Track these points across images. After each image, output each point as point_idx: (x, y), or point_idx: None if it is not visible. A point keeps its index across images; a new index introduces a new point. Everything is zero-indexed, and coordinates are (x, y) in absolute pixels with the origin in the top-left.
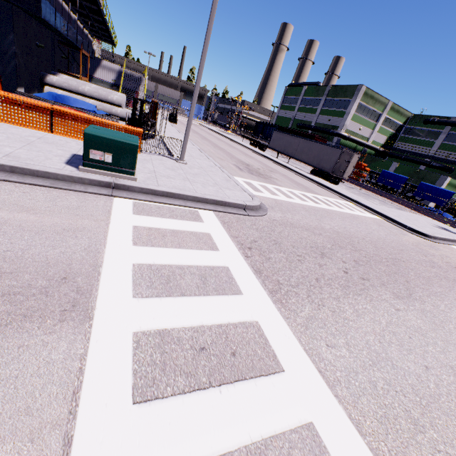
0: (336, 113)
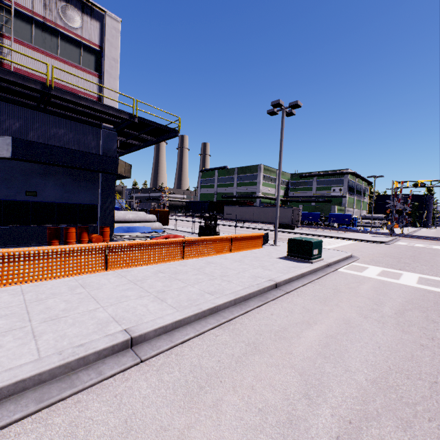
0: (250, 184)
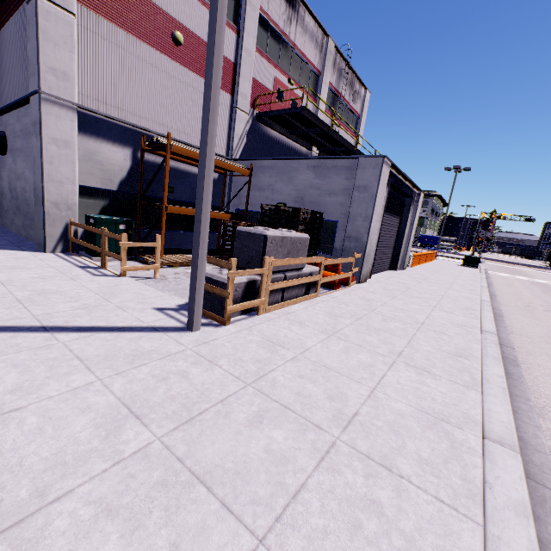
0: None
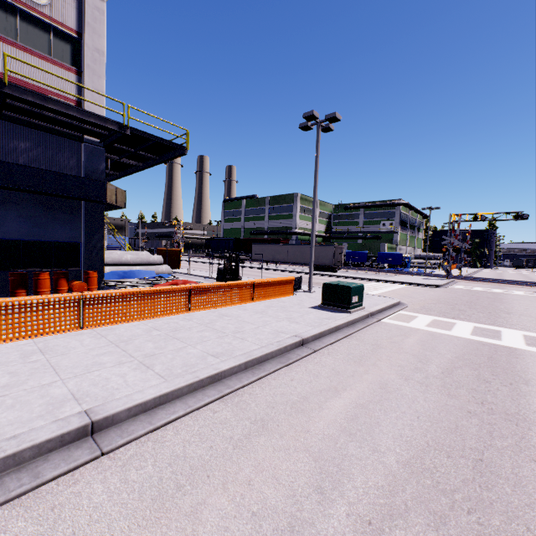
0: (284, 217)
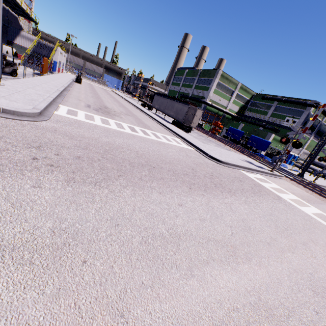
0: (204, 88)
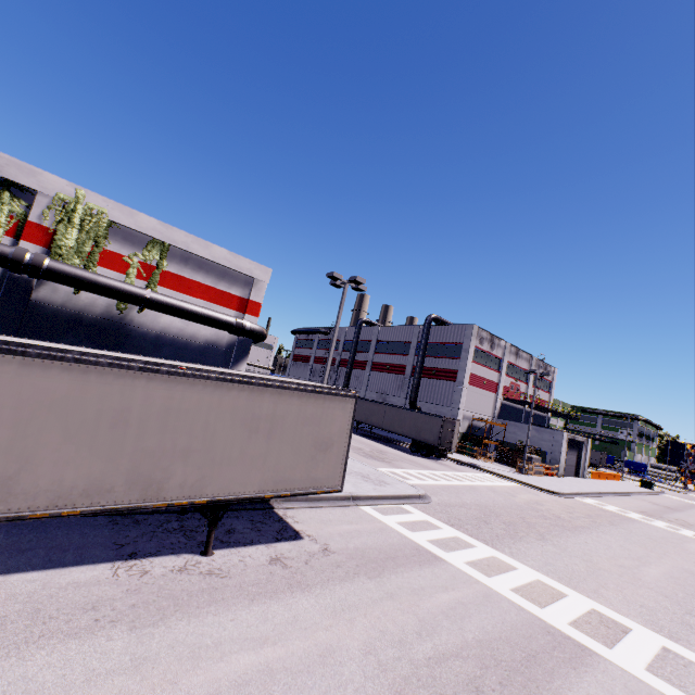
0: None
